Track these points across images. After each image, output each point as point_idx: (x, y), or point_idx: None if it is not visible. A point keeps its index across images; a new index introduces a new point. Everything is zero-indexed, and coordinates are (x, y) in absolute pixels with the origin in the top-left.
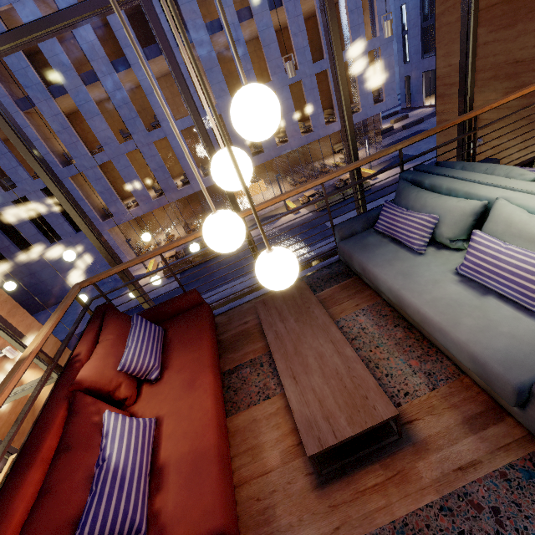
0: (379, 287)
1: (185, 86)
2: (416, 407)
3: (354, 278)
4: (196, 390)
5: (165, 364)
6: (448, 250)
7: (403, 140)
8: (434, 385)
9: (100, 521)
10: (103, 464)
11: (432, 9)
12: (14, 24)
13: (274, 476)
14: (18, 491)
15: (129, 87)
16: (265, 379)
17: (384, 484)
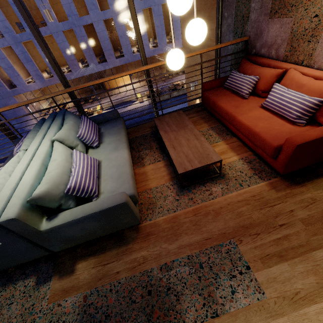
0: None
1: None
2: None
3: None
4: None
5: None
6: None
7: None
8: None
9: None
10: None
11: None
12: None
13: None
14: None
15: None
16: None
17: None
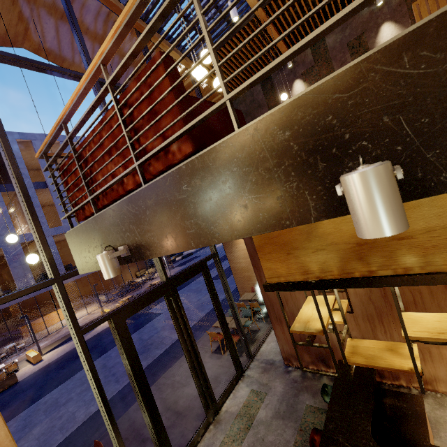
0: None
1: None
2: None
3: None
4: None
5: None
6: None
7: (185, 262)
8: None
9: None
10: None
11: None
12: None
13: None
14: None
15: None
16: None
17: None
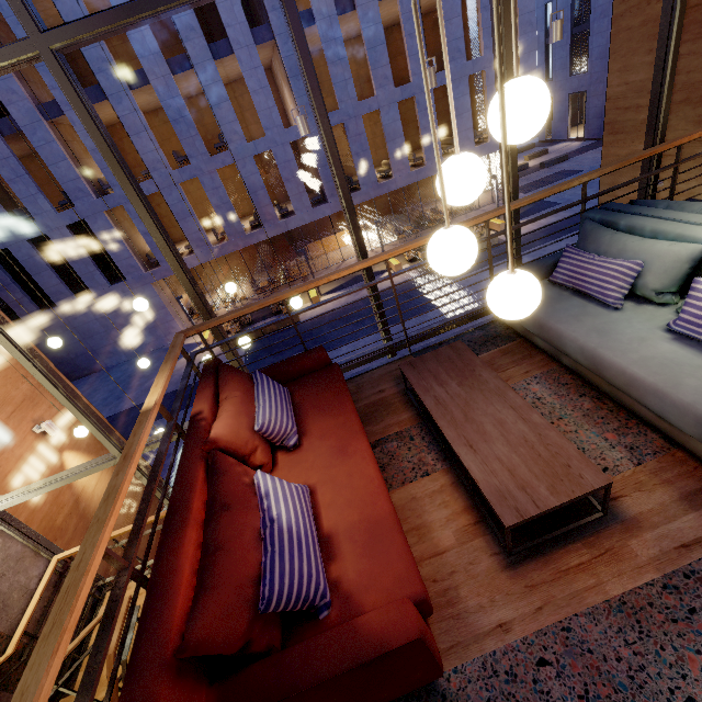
0: (562, 347)
1: (318, 91)
2: (620, 483)
3: (517, 342)
4: (350, 457)
5: (301, 431)
6: (652, 305)
7: (541, 182)
8: (639, 460)
9: (288, 579)
10: (273, 524)
11: (586, 10)
12: (39, 3)
13: (451, 556)
14: (181, 549)
15: (186, 95)
16: (419, 453)
17: (590, 563)
